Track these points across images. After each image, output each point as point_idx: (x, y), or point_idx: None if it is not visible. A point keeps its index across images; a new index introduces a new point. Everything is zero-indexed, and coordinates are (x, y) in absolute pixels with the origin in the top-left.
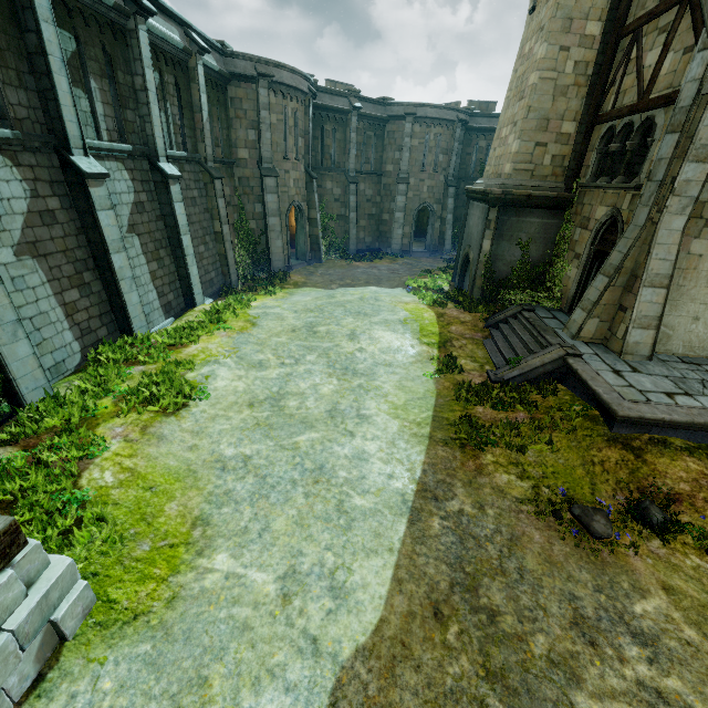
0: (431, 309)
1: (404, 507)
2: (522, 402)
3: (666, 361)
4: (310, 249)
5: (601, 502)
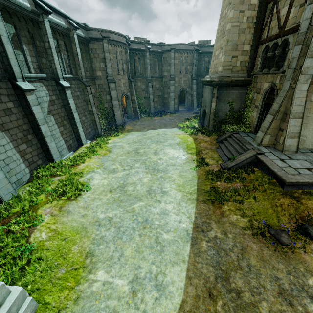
0: (191, 136)
1: (188, 237)
2: (238, 178)
3: (304, 152)
4: (133, 113)
5: (283, 226)
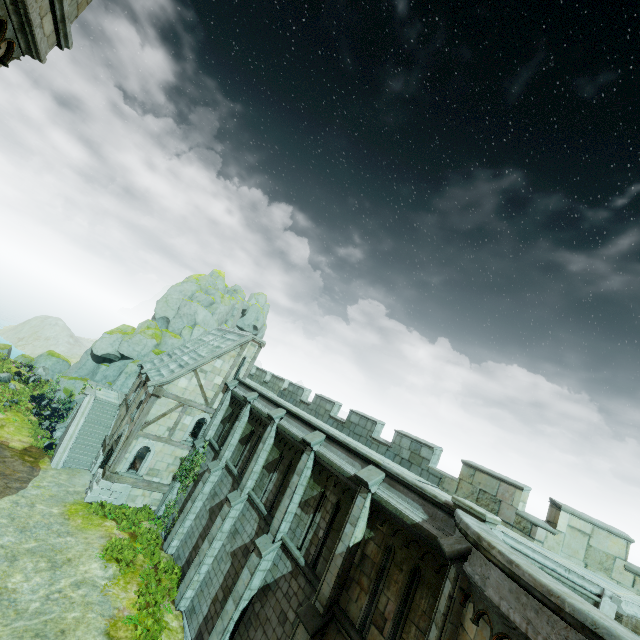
0: None
1: None
2: None
3: None
4: None
5: None
